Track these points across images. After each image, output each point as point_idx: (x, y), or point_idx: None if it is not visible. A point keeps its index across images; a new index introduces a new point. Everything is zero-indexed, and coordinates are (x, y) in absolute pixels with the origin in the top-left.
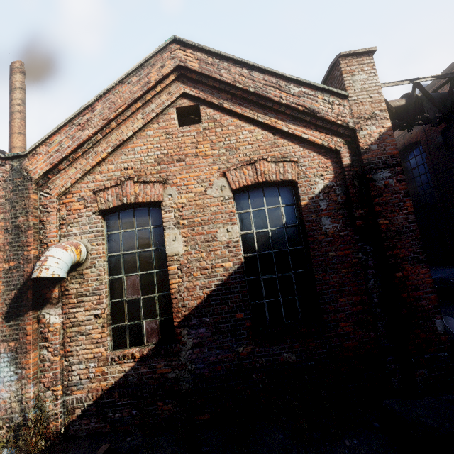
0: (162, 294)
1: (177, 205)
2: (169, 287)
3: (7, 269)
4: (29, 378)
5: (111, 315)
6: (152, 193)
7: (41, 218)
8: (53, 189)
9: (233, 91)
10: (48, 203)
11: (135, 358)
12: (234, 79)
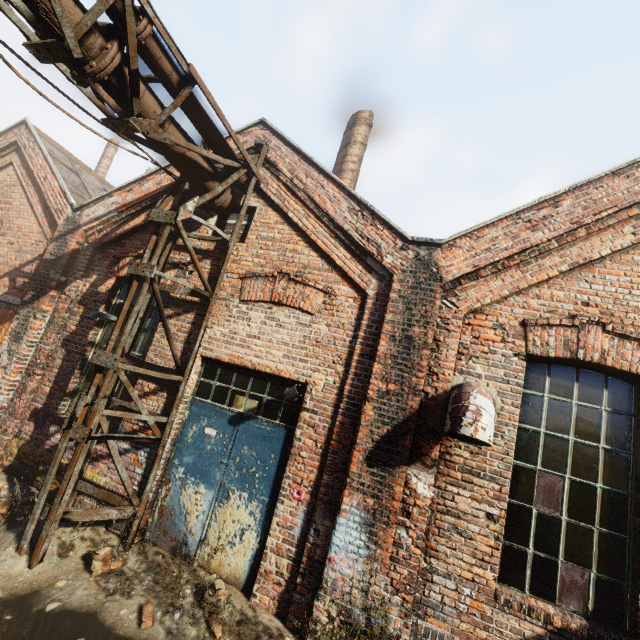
0: (608, 533)
1: None
2: (639, 532)
3: (383, 392)
4: (384, 564)
5: (505, 522)
6: (634, 358)
7: (436, 336)
8: (462, 300)
9: None
10: (451, 317)
11: (550, 624)
12: None
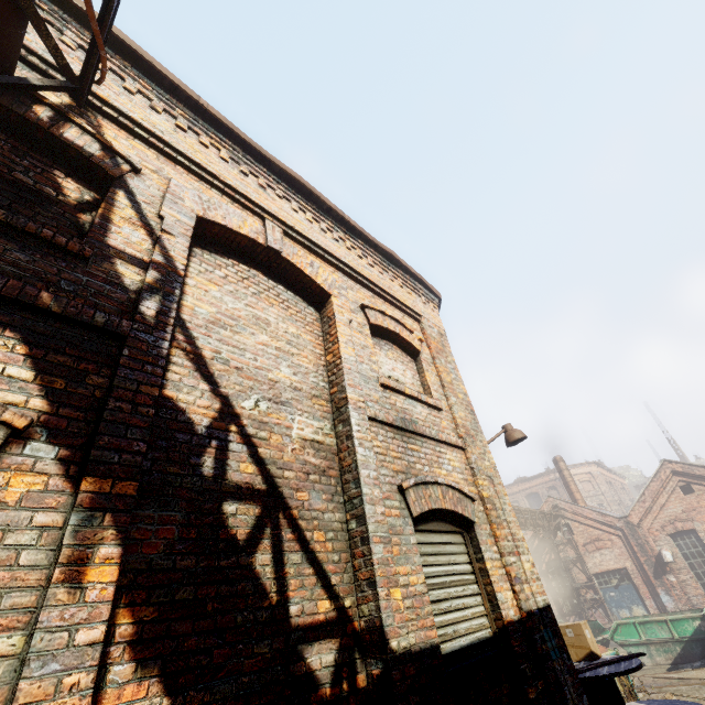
0: None
1: (703, 529)
2: None
3: (644, 560)
4: (677, 600)
5: (695, 577)
6: (688, 525)
7: (645, 539)
8: (643, 527)
9: (703, 477)
10: (644, 533)
11: None
12: (702, 473)
